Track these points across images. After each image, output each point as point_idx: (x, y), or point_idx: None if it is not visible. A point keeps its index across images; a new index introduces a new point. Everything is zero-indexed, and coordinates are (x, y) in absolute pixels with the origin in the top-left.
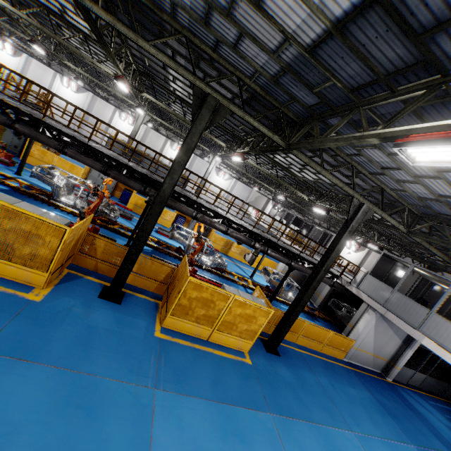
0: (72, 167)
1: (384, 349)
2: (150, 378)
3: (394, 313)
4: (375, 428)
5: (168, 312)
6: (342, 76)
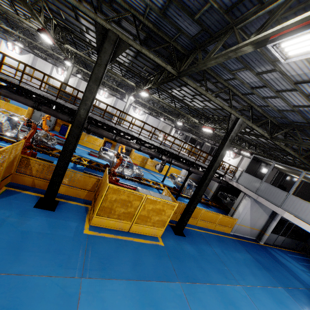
0: (18, 109)
1: (257, 222)
2: (77, 269)
3: (263, 197)
4: (255, 280)
5: (94, 213)
6: None
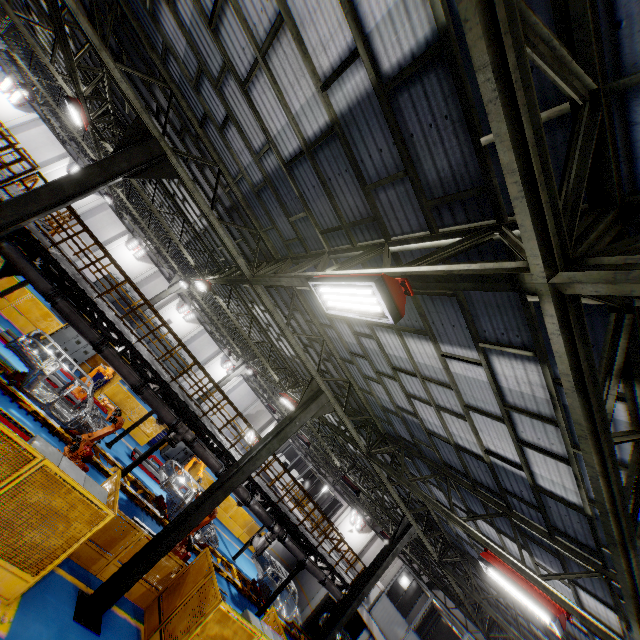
0: (46, 316)
1: None
2: None
3: None
4: None
5: None
6: (443, 454)
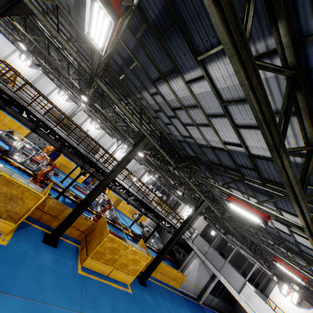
0: (20, 127)
1: (201, 282)
2: (78, 304)
3: (209, 260)
4: None
5: (89, 256)
6: (209, 157)
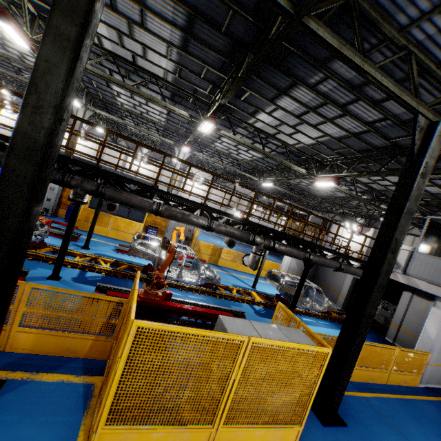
0: None
1: None
2: None
3: None
4: None
5: (98, 421)
6: None
